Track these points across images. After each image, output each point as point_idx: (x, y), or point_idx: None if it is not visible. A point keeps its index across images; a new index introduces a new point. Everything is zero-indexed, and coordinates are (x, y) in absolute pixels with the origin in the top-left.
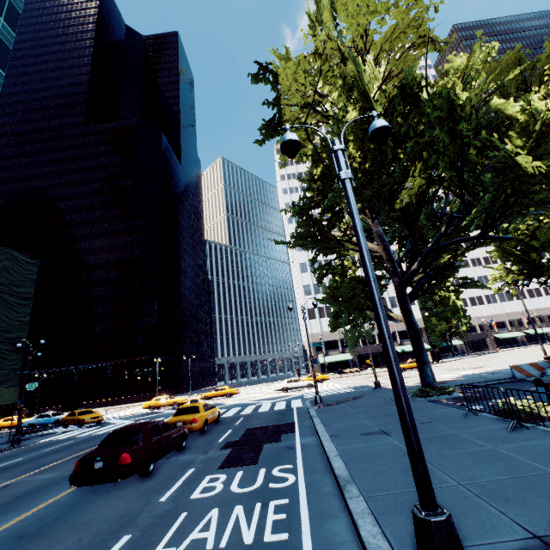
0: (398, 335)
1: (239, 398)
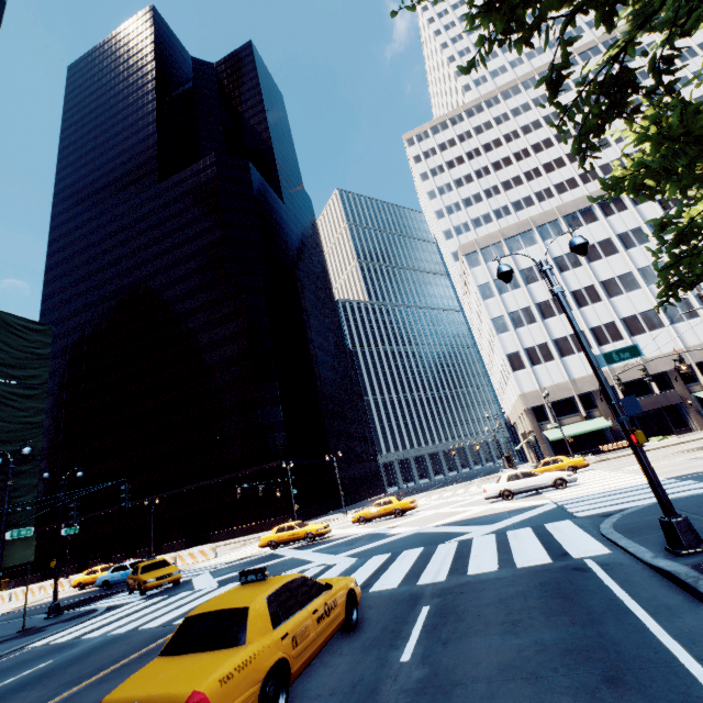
0: (698, 371)
1: (417, 518)
